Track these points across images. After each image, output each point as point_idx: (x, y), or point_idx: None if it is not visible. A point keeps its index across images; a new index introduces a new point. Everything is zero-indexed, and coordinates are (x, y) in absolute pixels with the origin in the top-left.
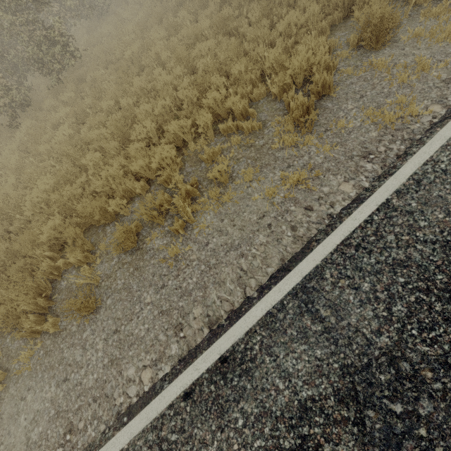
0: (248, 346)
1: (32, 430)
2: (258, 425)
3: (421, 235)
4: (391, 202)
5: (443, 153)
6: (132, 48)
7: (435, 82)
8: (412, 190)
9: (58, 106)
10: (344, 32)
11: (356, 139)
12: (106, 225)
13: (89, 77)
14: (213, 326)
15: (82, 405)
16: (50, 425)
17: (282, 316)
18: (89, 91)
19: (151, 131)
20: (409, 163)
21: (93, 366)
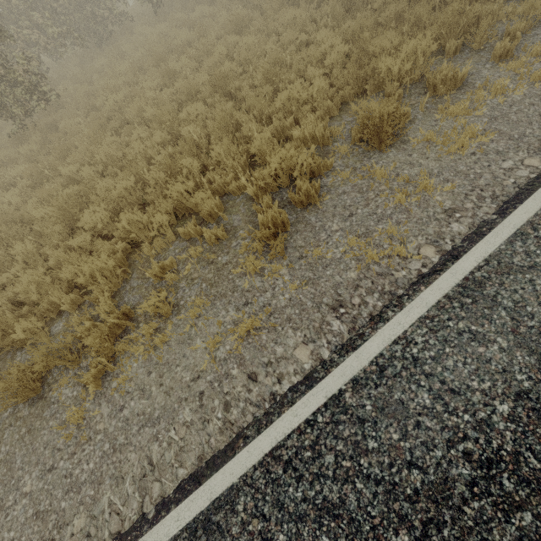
0: None
1: None
2: None
3: (365, 464)
4: (343, 396)
5: (419, 330)
6: (116, 98)
7: (436, 210)
8: (372, 382)
9: (18, 159)
10: (352, 116)
11: (332, 278)
12: (19, 349)
13: (62, 126)
14: None
15: None
16: None
17: None
18: (58, 145)
19: (103, 219)
20: (377, 336)
21: None
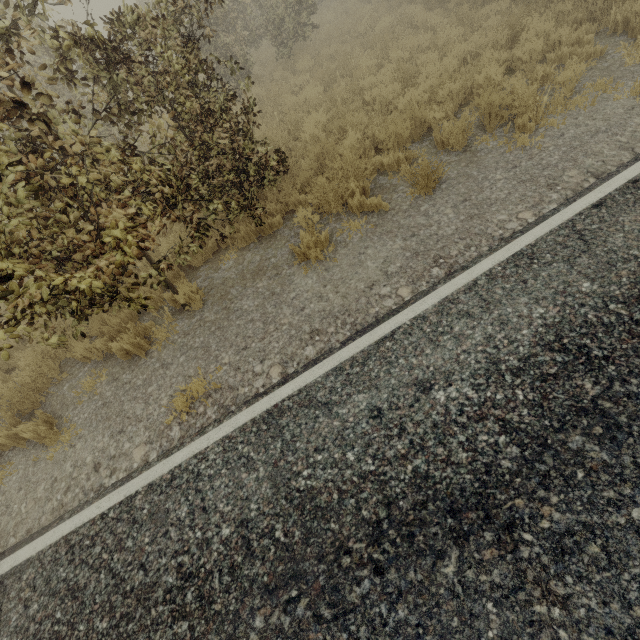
0: None
1: (388, 267)
2: None
3: None
4: None
5: None
6: (386, 20)
7: None
8: None
9: (286, 79)
10: None
11: None
12: (406, 147)
13: (323, 52)
14: (600, 176)
15: (447, 244)
16: (410, 261)
17: None
18: (327, 64)
19: (445, 72)
20: None
21: (446, 223)
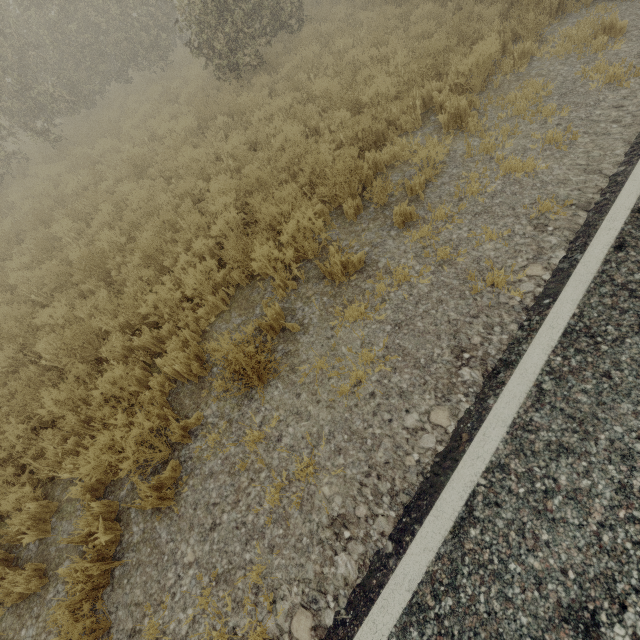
0: None
1: None
2: None
3: None
4: None
5: None
6: None
7: (321, 519)
8: None
9: None
10: (241, 315)
11: None
12: None
13: None
14: None
15: None
16: None
17: None
18: None
19: None
20: None
21: None
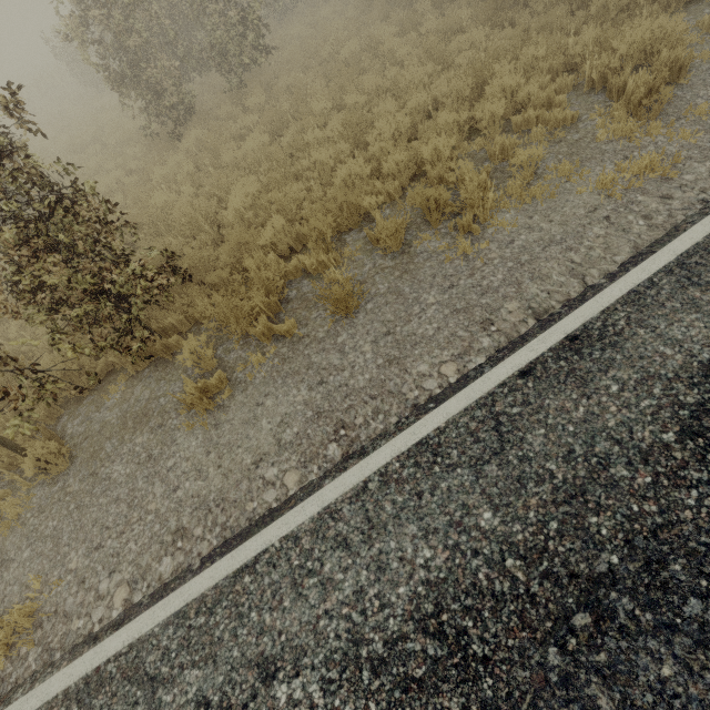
0: (607, 323)
1: (283, 432)
2: (642, 387)
3: None
4: None
5: None
6: (351, 45)
7: None
8: None
9: (236, 116)
10: (687, 16)
11: None
12: (343, 235)
13: (281, 82)
14: (541, 317)
15: (355, 404)
16: (309, 425)
17: (653, 292)
18: (283, 98)
19: (400, 130)
20: None
21: (361, 368)
